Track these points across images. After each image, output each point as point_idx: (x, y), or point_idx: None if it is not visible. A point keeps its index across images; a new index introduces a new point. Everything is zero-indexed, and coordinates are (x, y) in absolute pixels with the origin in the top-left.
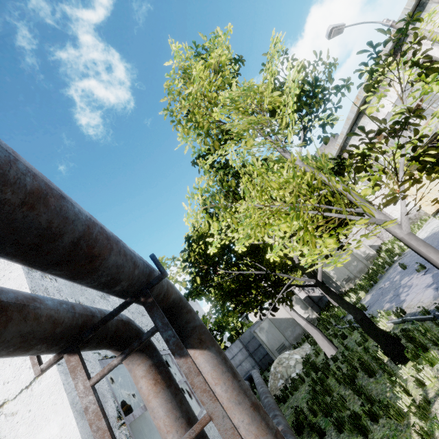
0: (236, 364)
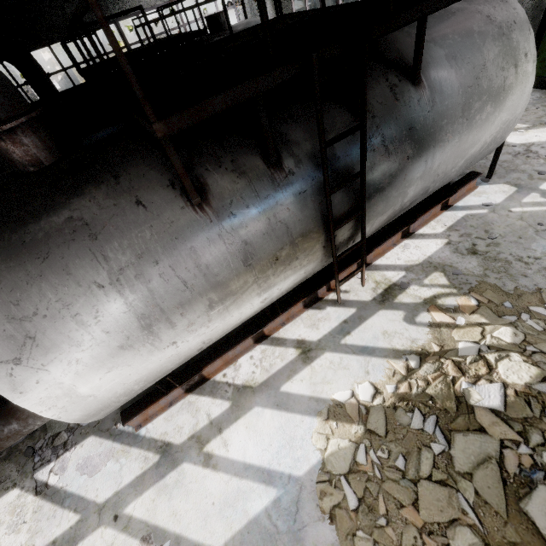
0: None
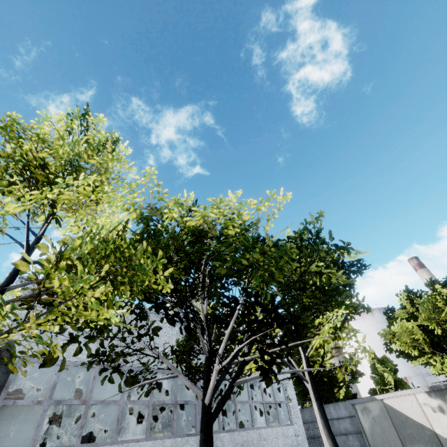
0: (339, 430)
